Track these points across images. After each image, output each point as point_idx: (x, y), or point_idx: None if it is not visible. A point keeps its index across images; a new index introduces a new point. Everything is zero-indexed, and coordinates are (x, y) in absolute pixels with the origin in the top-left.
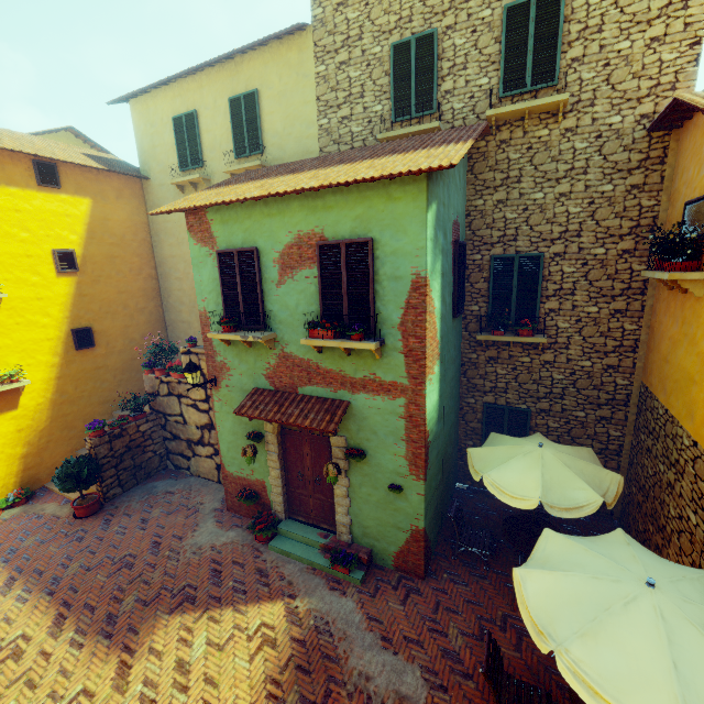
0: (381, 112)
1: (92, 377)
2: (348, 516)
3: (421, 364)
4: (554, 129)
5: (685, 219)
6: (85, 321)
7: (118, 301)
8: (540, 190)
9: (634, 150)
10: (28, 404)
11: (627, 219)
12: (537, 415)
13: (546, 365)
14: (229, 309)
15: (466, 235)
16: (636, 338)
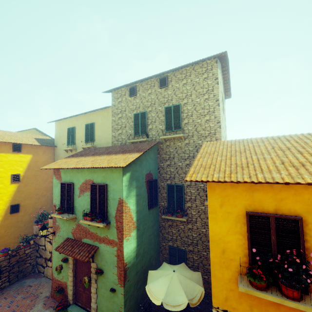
0: (131, 133)
1: (14, 226)
2: (96, 304)
3: (122, 233)
4: (182, 143)
5: None
6: (17, 201)
7: (34, 192)
8: (180, 162)
9: None
10: None
11: None
12: (189, 252)
13: (189, 230)
14: (62, 204)
15: (158, 176)
16: None
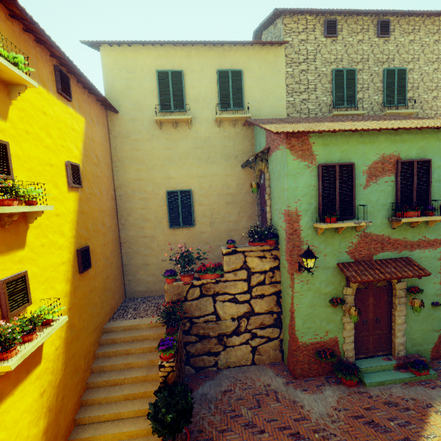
0: (326, 101)
1: (88, 303)
2: (404, 336)
3: None
4: None
5: None
6: (83, 240)
7: (98, 220)
8: None
9: None
10: (48, 352)
11: None
12: None
13: None
14: (324, 206)
15: None
16: None
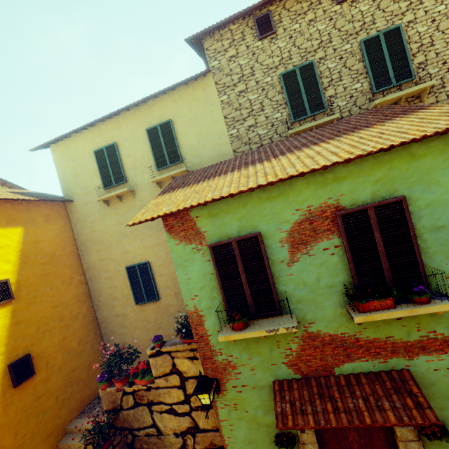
0: (280, 117)
1: (33, 412)
2: None
3: None
4: None
5: None
6: (22, 350)
7: (53, 316)
8: None
9: None
10: None
11: None
12: None
13: None
14: (230, 301)
15: None
16: None
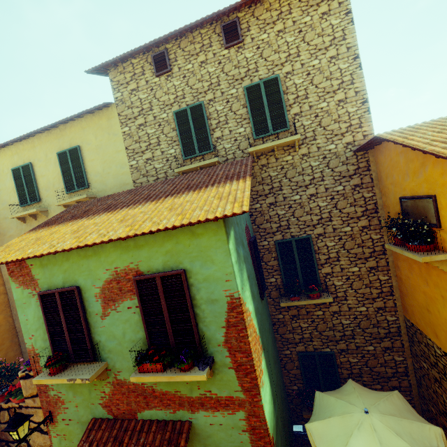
0: (174, 154)
1: None
2: None
3: (252, 377)
4: (295, 155)
5: (404, 208)
6: None
7: None
8: (296, 194)
9: (348, 163)
10: None
11: (358, 206)
12: (339, 354)
13: (335, 315)
14: (56, 345)
15: (254, 229)
16: (390, 285)
